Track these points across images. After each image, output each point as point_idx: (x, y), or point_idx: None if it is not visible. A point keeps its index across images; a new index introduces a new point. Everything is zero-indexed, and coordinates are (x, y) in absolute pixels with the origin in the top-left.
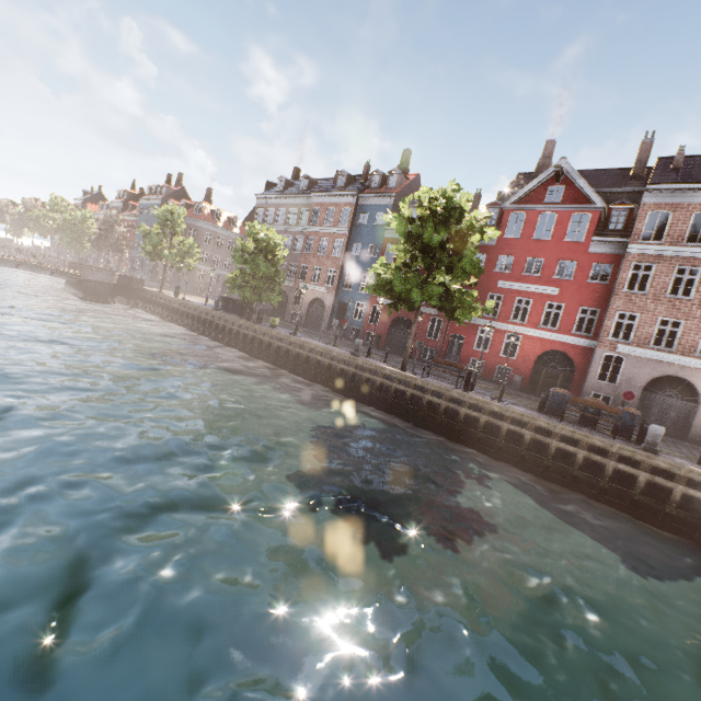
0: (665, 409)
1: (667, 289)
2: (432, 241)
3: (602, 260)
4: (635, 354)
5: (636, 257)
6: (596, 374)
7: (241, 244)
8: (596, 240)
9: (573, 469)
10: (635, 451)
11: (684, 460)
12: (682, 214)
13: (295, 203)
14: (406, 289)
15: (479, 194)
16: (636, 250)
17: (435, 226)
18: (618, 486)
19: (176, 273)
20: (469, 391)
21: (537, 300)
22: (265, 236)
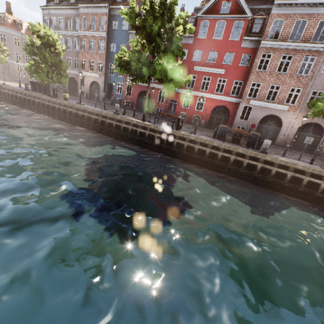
0: (267, 131)
1: (276, 68)
2: (152, 31)
3: (247, 52)
4: (258, 105)
5: (264, 49)
6: (239, 116)
7: (29, 40)
8: (245, 39)
9: (228, 165)
10: (258, 154)
11: (276, 155)
12: (290, 21)
13: (68, 13)
14: (139, 67)
15: (183, 8)
16: (265, 45)
17: (154, 19)
18: (248, 171)
19: (0, 67)
20: (179, 130)
21: (213, 77)
22: (44, 33)
